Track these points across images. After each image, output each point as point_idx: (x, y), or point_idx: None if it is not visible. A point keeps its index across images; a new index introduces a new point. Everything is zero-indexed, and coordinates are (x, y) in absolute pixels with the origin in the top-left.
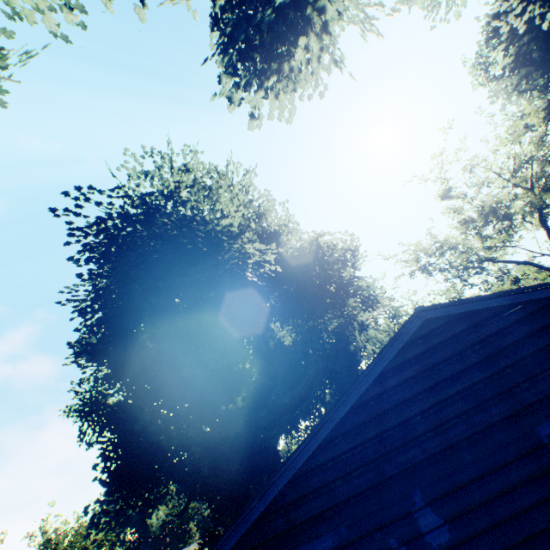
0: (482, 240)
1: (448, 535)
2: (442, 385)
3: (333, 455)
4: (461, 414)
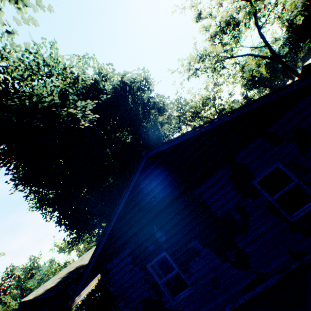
0: (223, 46)
1: (165, 237)
2: (161, 183)
3: (124, 221)
4: (168, 193)
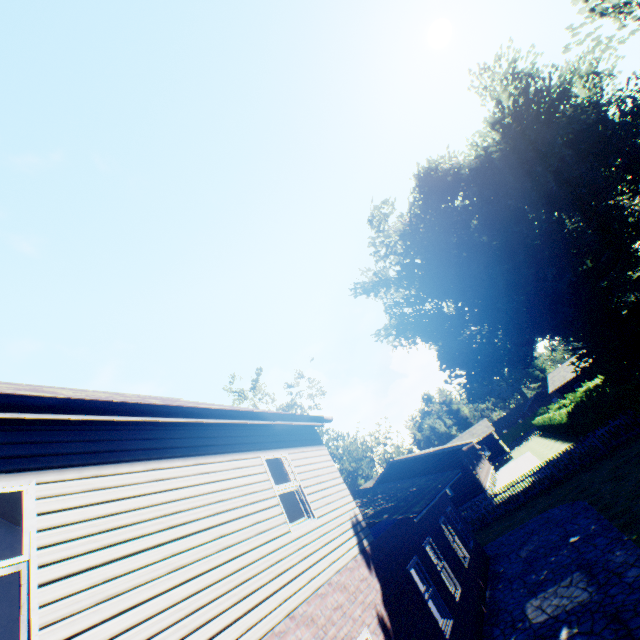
0: None
1: None
2: None
3: None
4: None
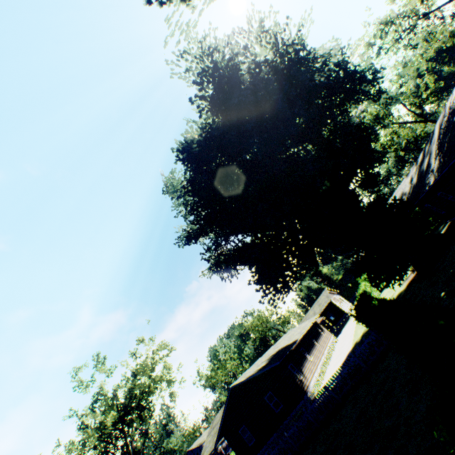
0: None
1: None
2: None
3: None
4: None
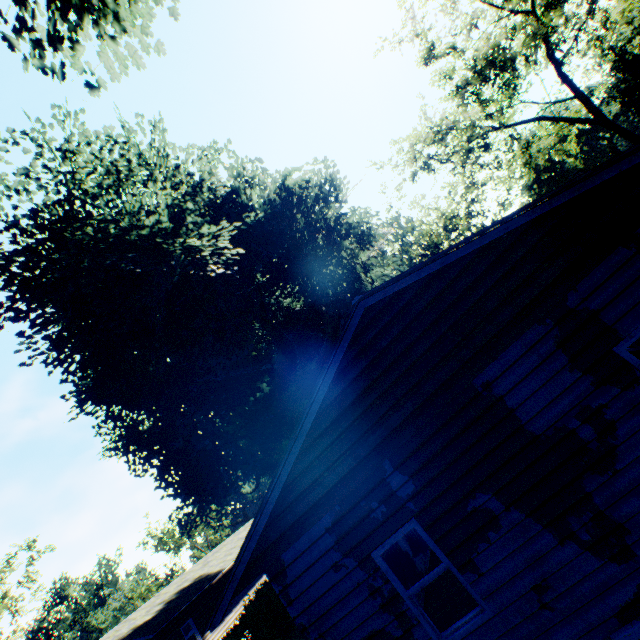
0: (483, 107)
1: (413, 487)
2: (395, 365)
3: (316, 454)
4: (413, 387)
